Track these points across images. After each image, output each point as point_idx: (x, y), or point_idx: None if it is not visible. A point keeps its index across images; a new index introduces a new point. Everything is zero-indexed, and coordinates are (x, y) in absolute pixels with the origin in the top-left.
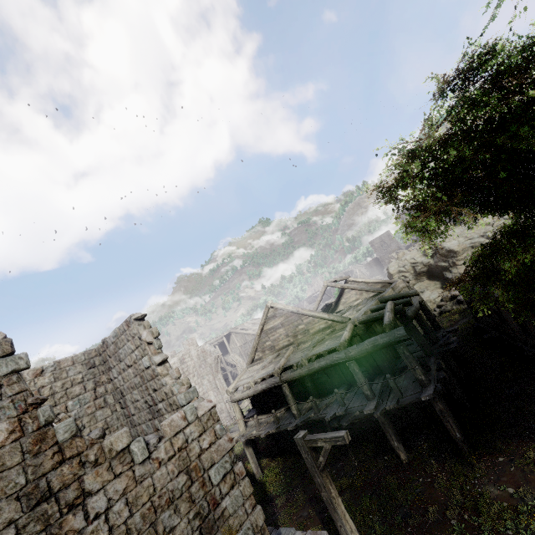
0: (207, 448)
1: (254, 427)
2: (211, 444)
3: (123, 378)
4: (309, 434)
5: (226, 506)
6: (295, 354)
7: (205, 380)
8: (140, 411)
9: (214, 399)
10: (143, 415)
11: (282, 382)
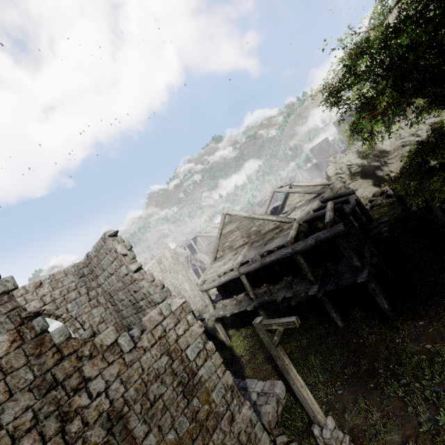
0: (182, 334)
1: (221, 309)
2: (186, 331)
3: (108, 283)
4: (265, 311)
5: (202, 375)
6: (250, 252)
7: (179, 275)
8: (126, 308)
9: (188, 288)
10: (129, 310)
11: (241, 274)
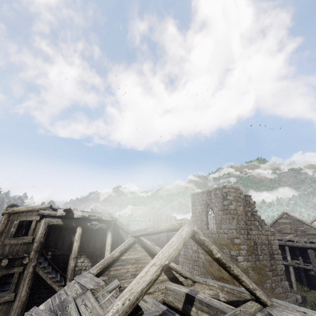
0: (272, 240)
1: None
2: (273, 240)
3: None
4: (293, 271)
5: (275, 257)
6: (295, 237)
7: None
8: None
9: None
10: None
11: (285, 245)
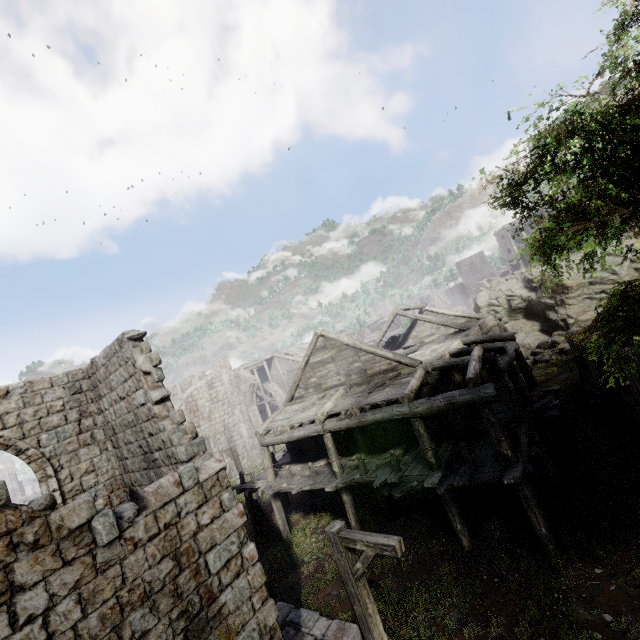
0: (208, 524)
1: (285, 479)
2: (214, 519)
3: (115, 411)
4: (351, 497)
5: (225, 601)
6: (345, 399)
7: (236, 410)
8: (133, 456)
9: (245, 433)
10: (137, 461)
11: (325, 432)
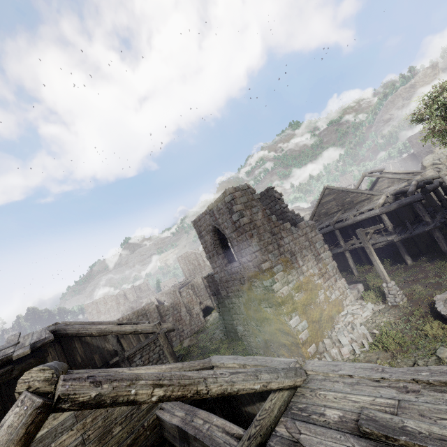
0: (314, 236)
1: None
2: (315, 236)
3: None
4: (350, 255)
5: (322, 256)
6: (343, 215)
7: None
8: None
9: None
10: None
11: (335, 229)
